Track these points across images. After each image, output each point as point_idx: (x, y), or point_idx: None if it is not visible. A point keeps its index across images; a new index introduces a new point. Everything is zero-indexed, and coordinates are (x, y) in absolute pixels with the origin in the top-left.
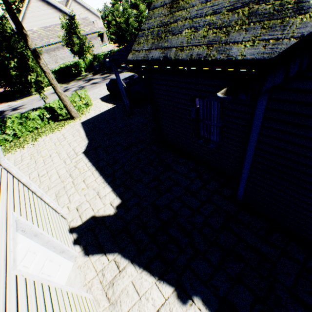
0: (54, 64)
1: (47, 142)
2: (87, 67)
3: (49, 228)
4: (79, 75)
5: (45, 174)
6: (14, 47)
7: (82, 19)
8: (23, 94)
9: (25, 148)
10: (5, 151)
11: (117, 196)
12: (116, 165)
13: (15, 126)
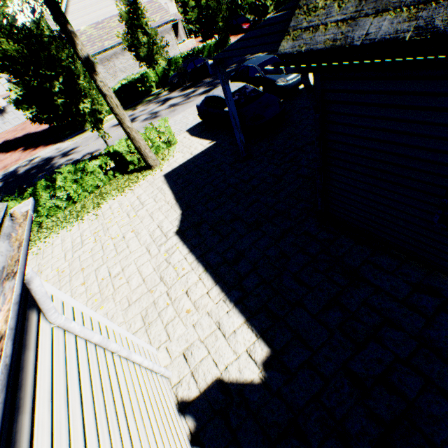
0: (112, 81)
1: (116, 210)
2: (159, 79)
3: (153, 444)
4: (148, 95)
5: (119, 272)
6: (56, 58)
7: (147, 3)
8: (74, 130)
9: (84, 222)
10: (58, 225)
11: (259, 336)
12: (242, 263)
13: (68, 185)
